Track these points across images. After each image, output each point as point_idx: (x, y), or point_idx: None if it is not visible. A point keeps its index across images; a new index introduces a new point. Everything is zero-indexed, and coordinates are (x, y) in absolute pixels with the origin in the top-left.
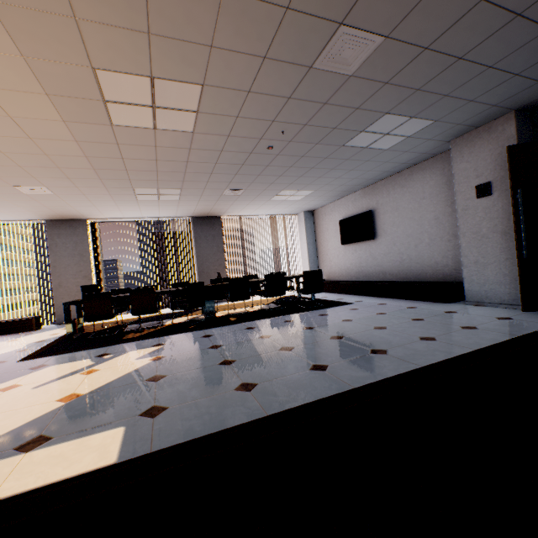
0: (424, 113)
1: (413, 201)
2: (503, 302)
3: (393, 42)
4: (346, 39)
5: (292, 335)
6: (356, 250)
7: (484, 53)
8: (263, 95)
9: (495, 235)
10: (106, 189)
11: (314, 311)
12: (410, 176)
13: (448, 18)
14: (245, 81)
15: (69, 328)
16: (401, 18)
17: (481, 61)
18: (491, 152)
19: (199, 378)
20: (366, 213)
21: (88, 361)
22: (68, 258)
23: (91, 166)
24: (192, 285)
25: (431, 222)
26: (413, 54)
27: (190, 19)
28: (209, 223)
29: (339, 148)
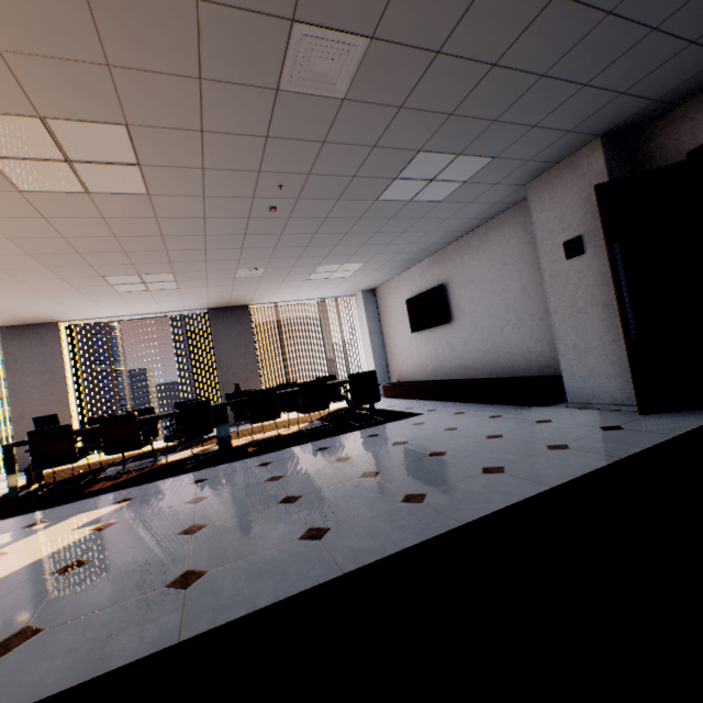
0: (475, 148)
1: (492, 268)
2: (615, 402)
3: (386, 45)
4: (312, 43)
5: (313, 474)
6: (429, 338)
7: (527, 55)
8: (226, 135)
9: (595, 309)
10: (64, 281)
11: (365, 430)
12: (486, 236)
13: (452, 3)
14: (189, 115)
15: (12, 480)
16: (381, 7)
17: (527, 68)
18: (577, 195)
19: (132, 564)
20: (437, 289)
21: (5, 537)
22: (33, 377)
23: (23, 251)
24: (190, 406)
25: (517, 295)
26: (422, 62)
27: (52, 24)
28: (233, 315)
29: (373, 203)
